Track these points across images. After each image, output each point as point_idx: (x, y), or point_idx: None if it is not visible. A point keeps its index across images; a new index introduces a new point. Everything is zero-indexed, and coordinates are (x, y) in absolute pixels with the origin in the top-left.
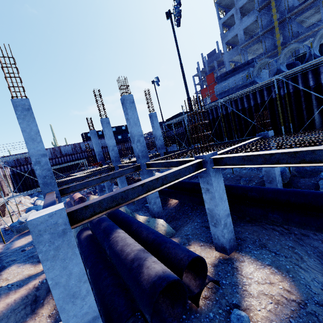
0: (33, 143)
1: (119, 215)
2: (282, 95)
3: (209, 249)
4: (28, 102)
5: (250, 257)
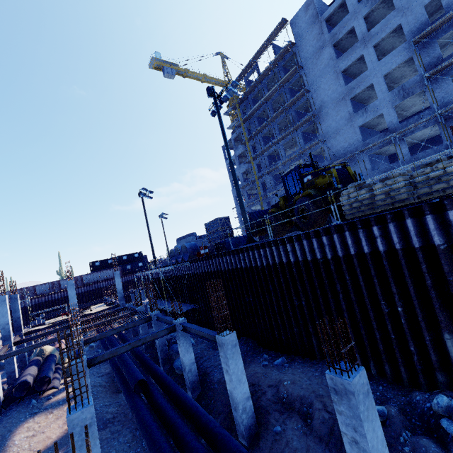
0: (3, 318)
1: (47, 358)
2: (176, 275)
3: None
4: (5, 297)
5: None
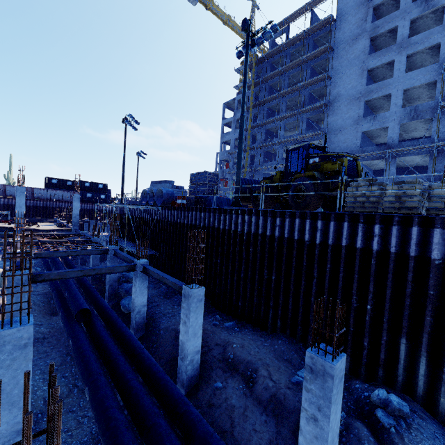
0: None
1: None
2: (142, 217)
3: None
4: None
5: None
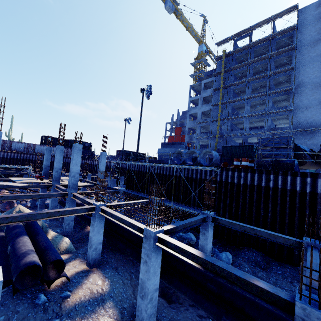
0: None
1: (33, 227)
2: (182, 176)
3: (84, 264)
4: (1, 134)
5: (101, 271)
